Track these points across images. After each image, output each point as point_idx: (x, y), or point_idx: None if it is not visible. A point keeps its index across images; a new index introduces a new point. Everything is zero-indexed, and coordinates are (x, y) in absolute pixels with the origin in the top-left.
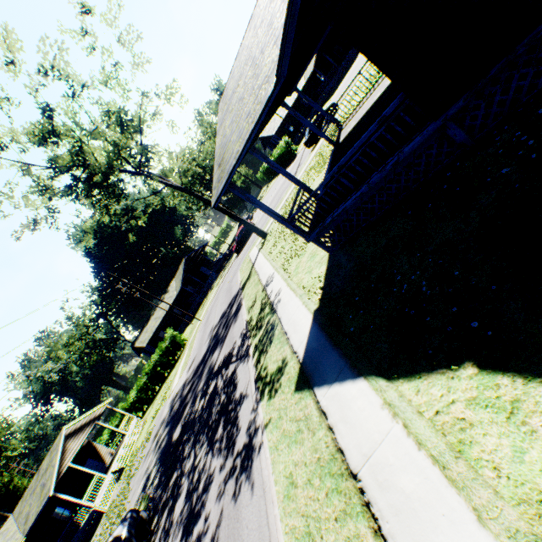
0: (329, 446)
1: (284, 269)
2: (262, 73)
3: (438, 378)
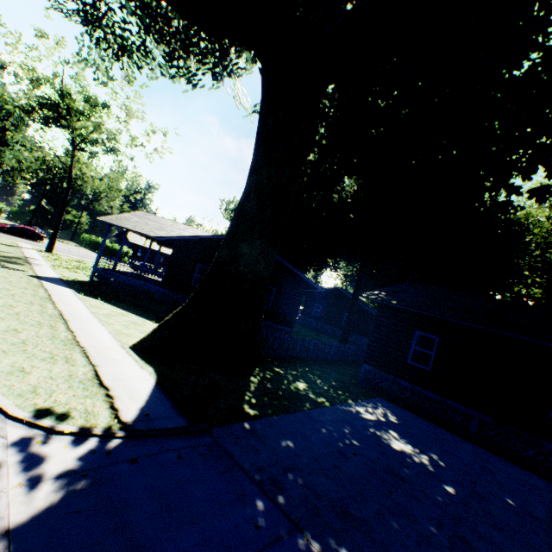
0: (39, 284)
1: (54, 265)
2: (158, 232)
3: (93, 299)
